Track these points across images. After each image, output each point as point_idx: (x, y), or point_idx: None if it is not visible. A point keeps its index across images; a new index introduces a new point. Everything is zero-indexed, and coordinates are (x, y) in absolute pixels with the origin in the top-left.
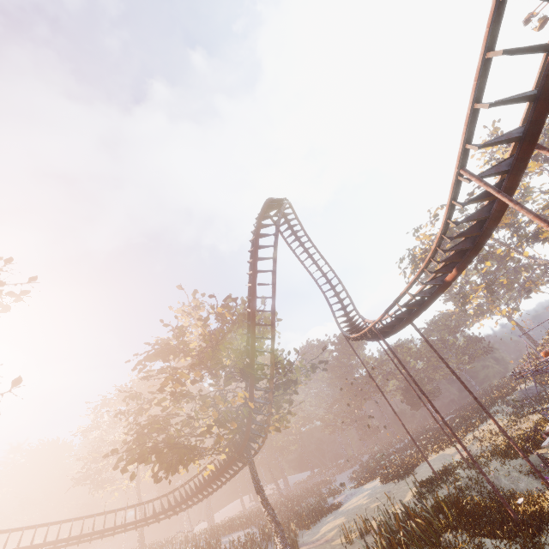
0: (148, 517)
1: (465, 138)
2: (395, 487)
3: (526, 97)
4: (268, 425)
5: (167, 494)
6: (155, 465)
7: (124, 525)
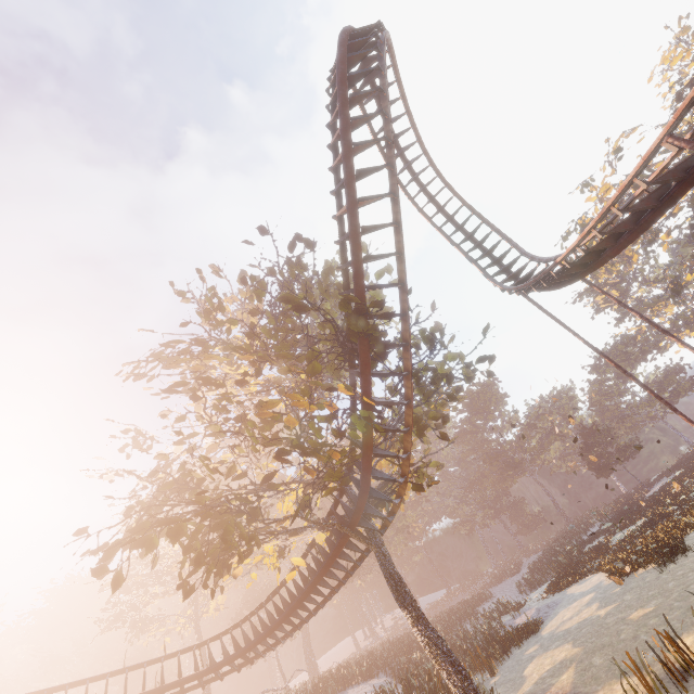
0: (202, 672)
1: None
2: (666, 577)
3: None
4: (407, 454)
5: (231, 629)
6: (183, 563)
7: (161, 689)
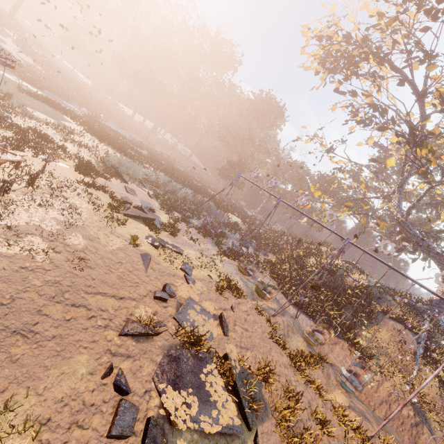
0: None
1: None
2: None
3: None
4: None
5: None
6: None
7: None
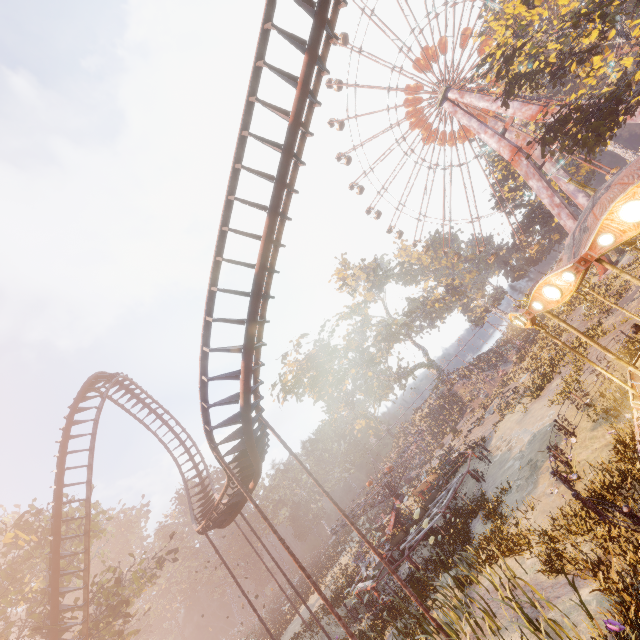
0: None
1: (207, 438)
2: None
3: (235, 422)
4: None
5: None
6: None
7: None
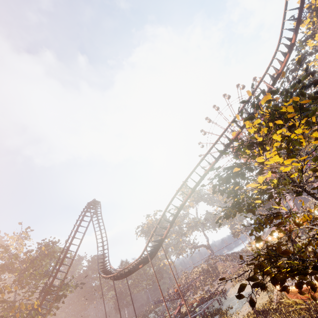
0: None
1: (147, 243)
2: None
3: (158, 242)
4: None
5: None
6: None
7: None
